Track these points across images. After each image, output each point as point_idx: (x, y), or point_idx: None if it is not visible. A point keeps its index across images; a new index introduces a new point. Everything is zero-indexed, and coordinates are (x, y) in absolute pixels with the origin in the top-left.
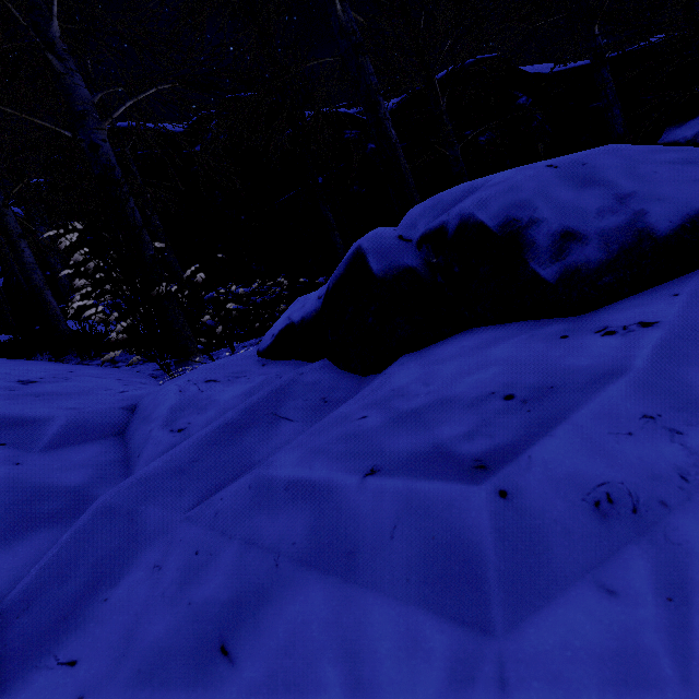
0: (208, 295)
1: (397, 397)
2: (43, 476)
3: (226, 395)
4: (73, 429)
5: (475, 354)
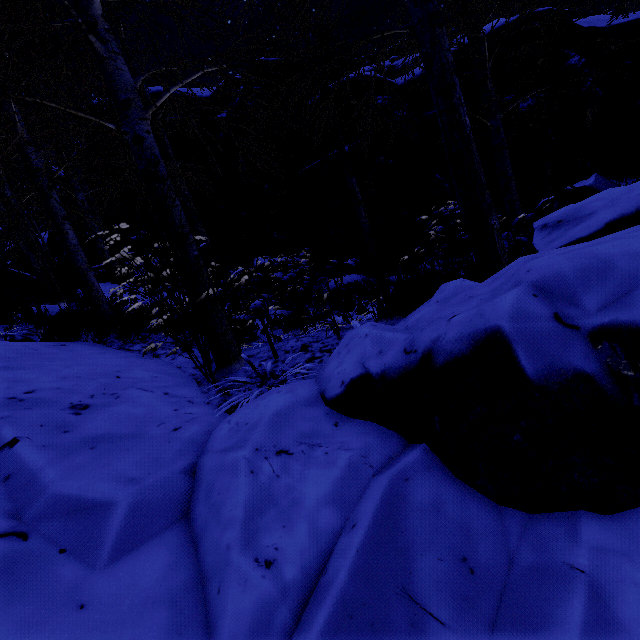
0: (254, 303)
1: None
2: None
3: (311, 494)
4: (136, 520)
5: None
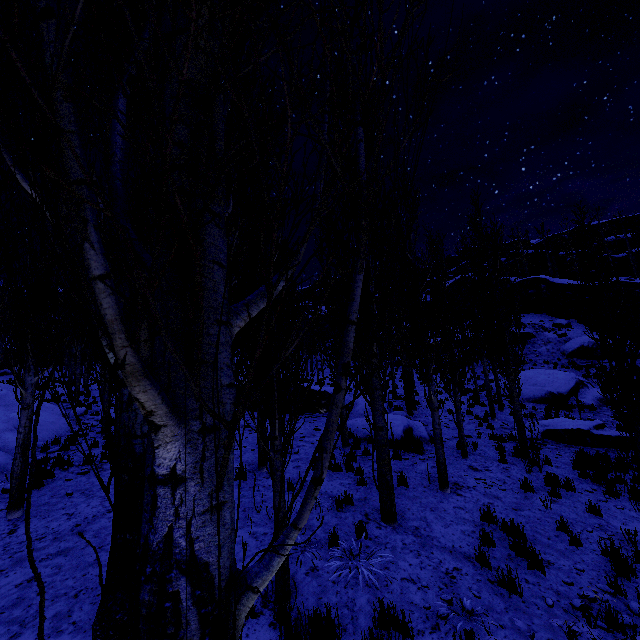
0: None
1: None
2: None
3: None
4: None
5: None
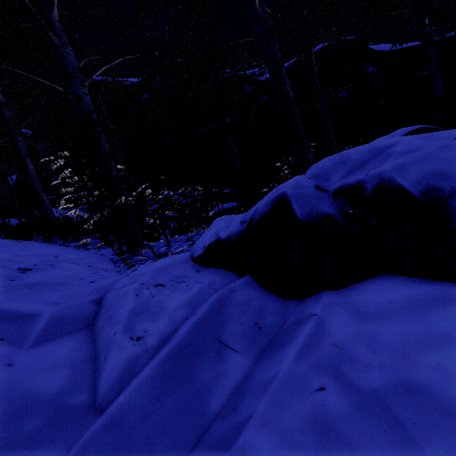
0: (153, 206)
1: (345, 359)
2: (29, 381)
3: (172, 304)
4: (55, 324)
5: (412, 317)
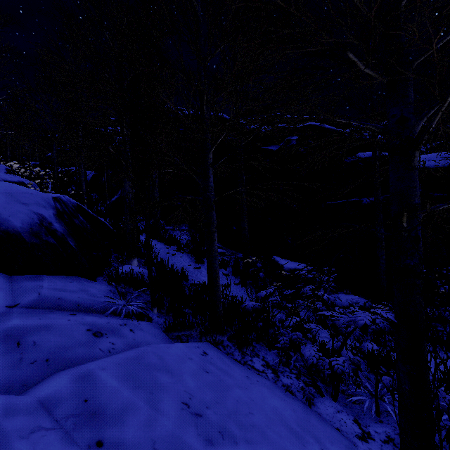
0: None
1: None
2: None
3: None
4: None
5: None
